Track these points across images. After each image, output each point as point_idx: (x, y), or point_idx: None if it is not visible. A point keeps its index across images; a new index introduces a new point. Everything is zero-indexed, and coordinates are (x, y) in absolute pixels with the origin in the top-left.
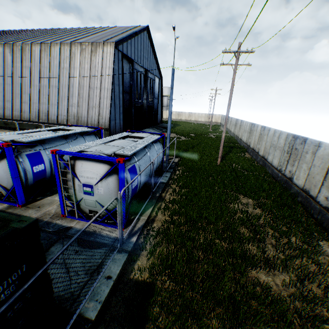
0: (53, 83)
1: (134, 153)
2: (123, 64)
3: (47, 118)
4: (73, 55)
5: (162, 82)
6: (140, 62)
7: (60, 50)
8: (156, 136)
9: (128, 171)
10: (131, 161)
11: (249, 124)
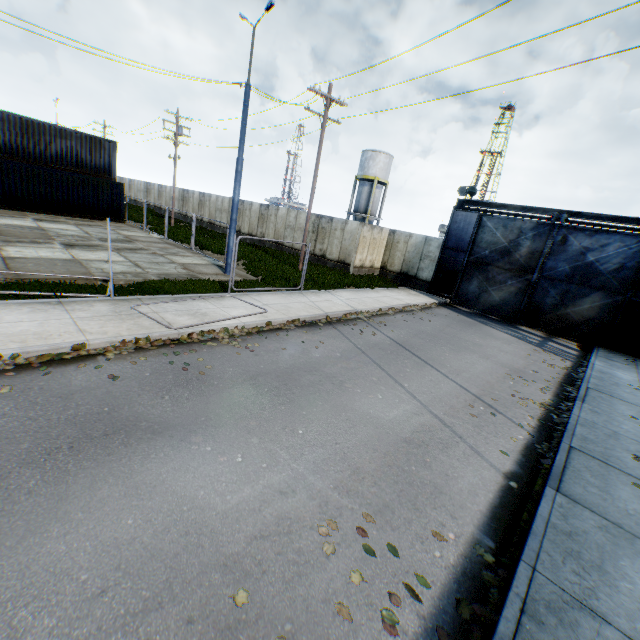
0: None
1: None
2: None
3: None
4: None
5: None
6: None
7: None
8: None
9: None
10: None
11: (119, 178)
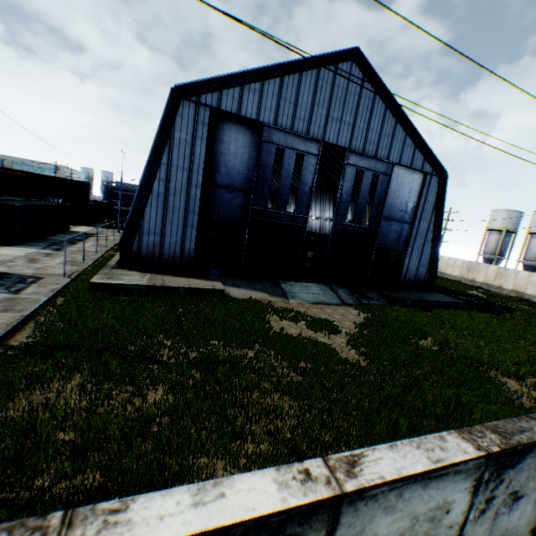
0: None
1: None
2: (210, 129)
3: None
4: None
5: (443, 184)
6: (308, 130)
7: None
8: None
9: None
10: None
11: None
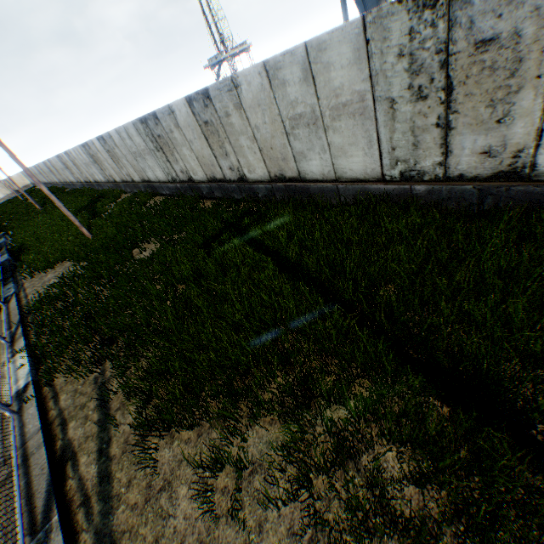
0: None
1: None
2: None
3: None
4: None
5: None
6: None
7: None
8: None
9: None
10: None
11: (44, 164)
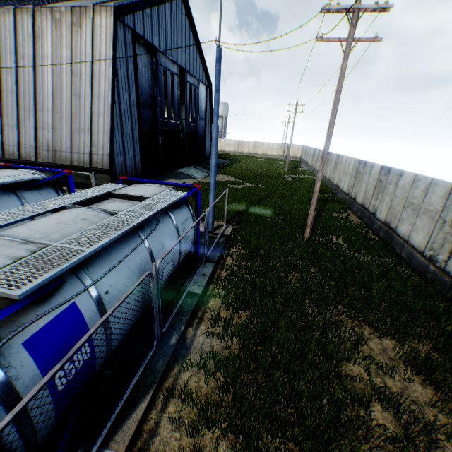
0: (7, 85)
1: (80, 264)
2: (135, 52)
3: (1, 150)
4: (39, 33)
5: (211, 93)
6: (171, 54)
7: (15, 23)
8: (176, 194)
9: (25, 349)
10: (57, 298)
11: (354, 162)
